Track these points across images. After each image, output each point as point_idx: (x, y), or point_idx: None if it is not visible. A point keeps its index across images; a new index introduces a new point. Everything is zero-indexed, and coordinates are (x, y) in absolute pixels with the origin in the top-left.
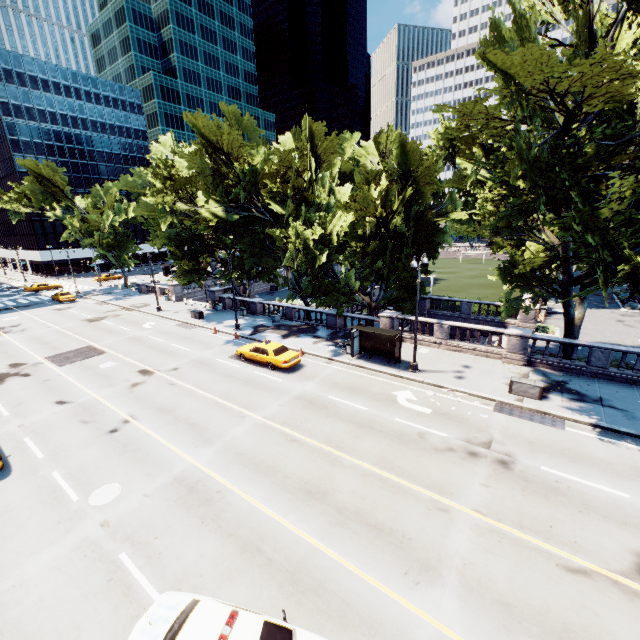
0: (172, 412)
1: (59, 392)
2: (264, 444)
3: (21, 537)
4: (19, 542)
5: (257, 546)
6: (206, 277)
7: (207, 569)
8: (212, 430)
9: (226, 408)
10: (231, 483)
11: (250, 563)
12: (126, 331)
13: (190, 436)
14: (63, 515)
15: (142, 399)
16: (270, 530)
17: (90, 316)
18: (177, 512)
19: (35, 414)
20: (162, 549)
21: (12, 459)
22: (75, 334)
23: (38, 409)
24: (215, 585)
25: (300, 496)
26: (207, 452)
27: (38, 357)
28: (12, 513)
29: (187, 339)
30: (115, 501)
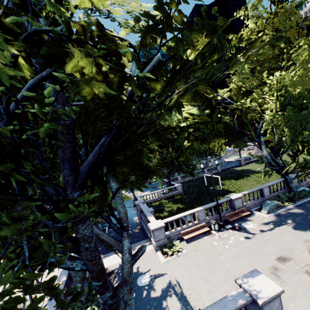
0: None
1: None
2: None
3: None
4: None
5: None
6: None
7: None
8: None
9: None
10: None
11: None
12: None
13: None
14: None
15: None
16: None
17: None
18: None
19: None
20: None
21: None
22: None
23: None
24: None
25: None
26: None
27: None
28: None
29: None
30: None
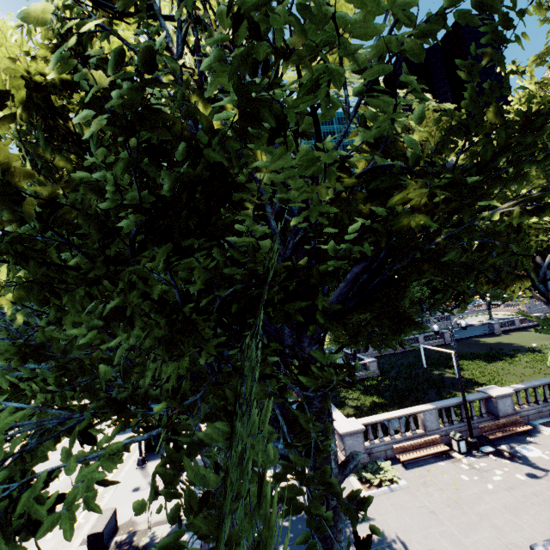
0: None
1: None
2: None
3: None
4: None
5: None
6: None
7: None
8: None
9: None
10: None
11: None
12: None
13: None
14: None
15: None
16: None
17: None
18: None
19: None
20: None
21: None
22: None
23: None
24: None
25: None
26: None
27: None
28: None
29: None
30: None
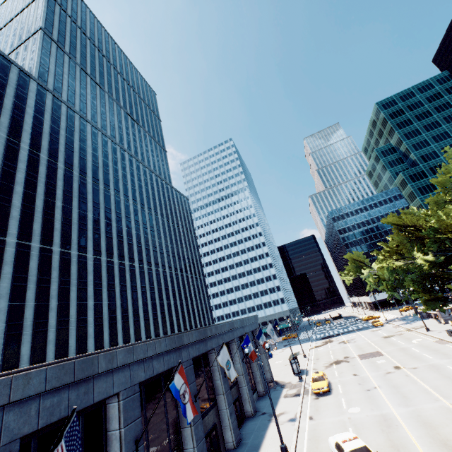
0: (397, 388)
1: (356, 370)
2: (437, 416)
3: (327, 412)
4: (326, 413)
5: (398, 448)
6: (446, 303)
7: (373, 444)
8: (412, 401)
9: (429, 393)
10: (404, 424)
11: (391, 451)
12: (400, 344)
13: (399, 400)
14: (339, 411)
15: (387, 379)
16: (409, 446)
17: (386, 334)
18: (374, 424)
19: (344, 377)
20: (362, 432)
21: (332, 390)
22: (374, 344)
23: (346, 375)
24: (373, 449)
25: (437, 443)
26: (402, 409)
27: (354, 354)
28: (327, 405)
29: (434, 351)
30: (355, 413)
